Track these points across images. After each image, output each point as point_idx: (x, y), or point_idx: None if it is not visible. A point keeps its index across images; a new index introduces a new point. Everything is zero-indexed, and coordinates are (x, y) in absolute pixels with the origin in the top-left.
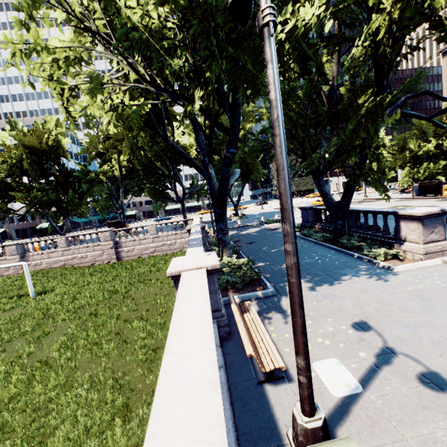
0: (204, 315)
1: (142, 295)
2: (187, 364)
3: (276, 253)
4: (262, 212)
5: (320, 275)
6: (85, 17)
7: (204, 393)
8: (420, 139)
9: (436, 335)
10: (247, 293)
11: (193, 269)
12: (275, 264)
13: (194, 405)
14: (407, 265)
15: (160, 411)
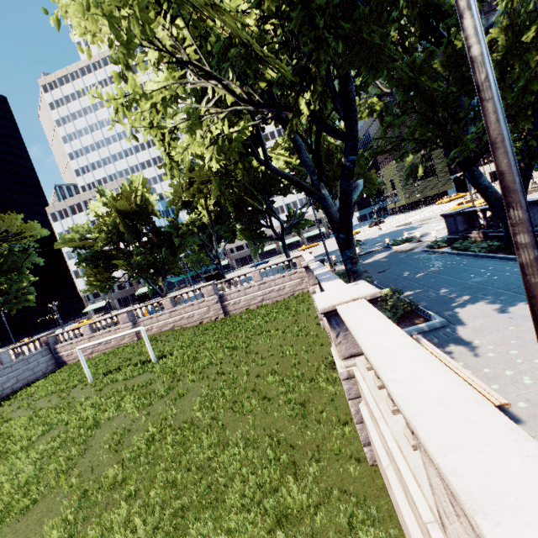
0: (404, 342)
1: (265, 349)
2: (426, 388)
3: (424, 278)
4: (382, 234)
5: (505, 294)
6: (176, 51)
7: (475, 412)
8: None
9: None
10: (407, 328)
11: (349, 301)
12: (429, 290)
13: (471, 423)
14: None
15: (430, 431)
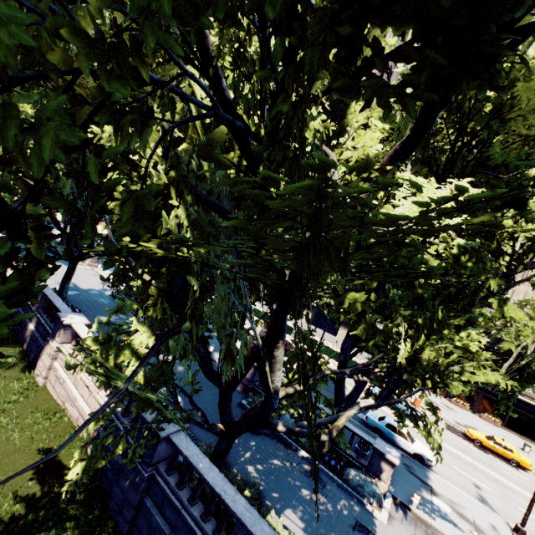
0: None
1: None
2: None
3: None
4: None
5: None
6: None
7: None
8: None
9: (63, 272)
10: None
11: None
12: None
13: None
14: (80, 266)
15: None
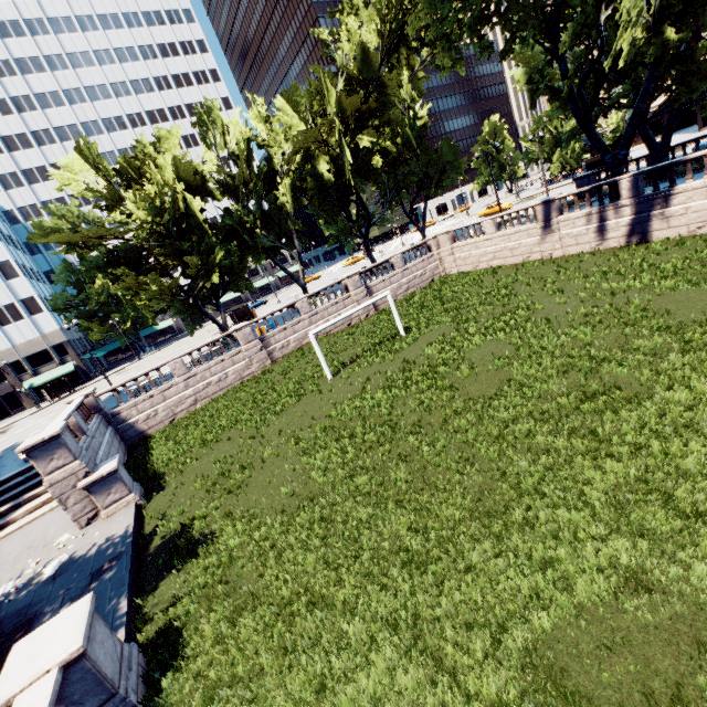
0: None
1: (539, 275)
2: None
3: None
4: None
5: None
6: None
7: None
8: (560, 118)
9: None
10: None
11: None
12: None
13: None
14: None
15: None
